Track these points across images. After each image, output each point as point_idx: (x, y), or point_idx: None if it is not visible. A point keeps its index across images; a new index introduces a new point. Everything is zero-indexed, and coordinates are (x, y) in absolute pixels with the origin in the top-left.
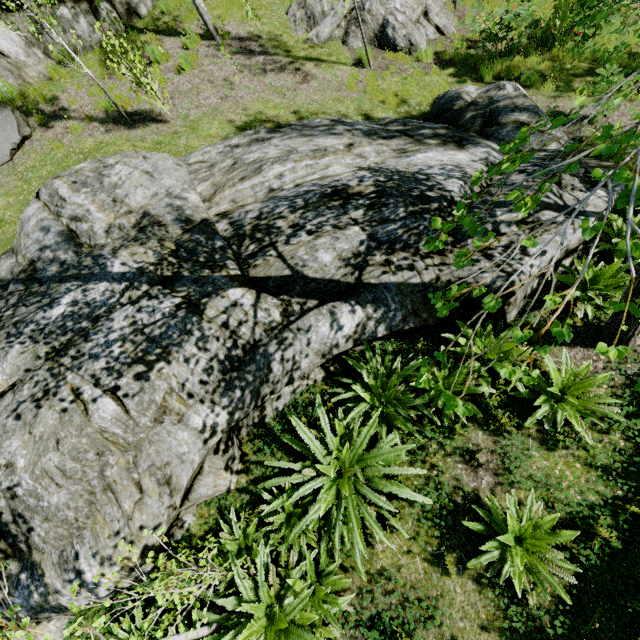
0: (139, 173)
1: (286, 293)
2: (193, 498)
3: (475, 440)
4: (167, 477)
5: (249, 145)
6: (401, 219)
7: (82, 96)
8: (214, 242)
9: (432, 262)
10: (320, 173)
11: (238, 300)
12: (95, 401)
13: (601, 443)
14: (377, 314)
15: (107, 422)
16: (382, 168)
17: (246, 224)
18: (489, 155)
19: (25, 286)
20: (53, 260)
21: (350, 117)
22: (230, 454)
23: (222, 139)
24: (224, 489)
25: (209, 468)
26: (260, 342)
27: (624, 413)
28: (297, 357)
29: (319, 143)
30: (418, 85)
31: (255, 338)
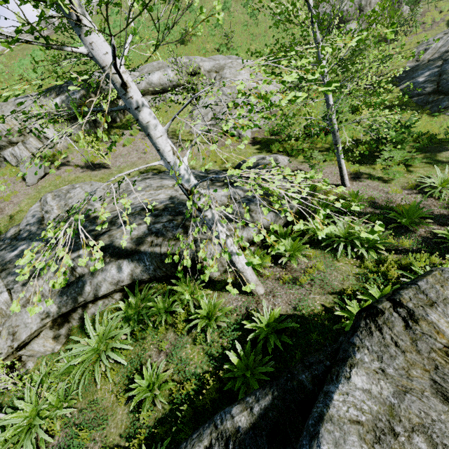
0: (83, 192)
1: (105, 253)
2: (28, 348)
3: (168, 337)
4: (14, 332)
5: (141, 181)
6: (164, 222)
7: (78, 156)
8: (92, 227)
9: (170, 243)
10: (153, 197)
11: (81, 254)
12: (1, 293)
13: (218, 343)
14: (140, 266)
15: (1, 302)
16: (176, 197)
17: (108, 219)
18: (234, 193)
19: (11, 241)
20: (28, 230)
21: (195, 169)
22: (59, 331)
23: (131, 177)
24: (51, 350)
25: (43, 335)
26: (84, 275)
27: (233, 328)
28: (99, 284)
29: (163, 183)
30: (237, 153)
31: (83, 272)
